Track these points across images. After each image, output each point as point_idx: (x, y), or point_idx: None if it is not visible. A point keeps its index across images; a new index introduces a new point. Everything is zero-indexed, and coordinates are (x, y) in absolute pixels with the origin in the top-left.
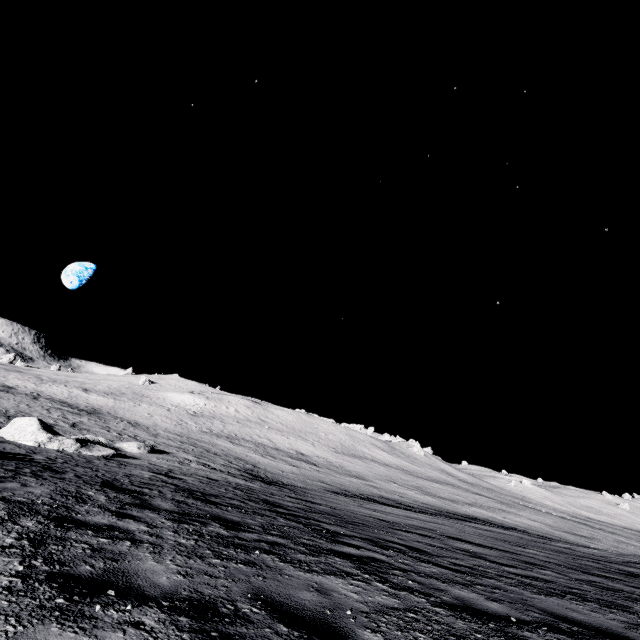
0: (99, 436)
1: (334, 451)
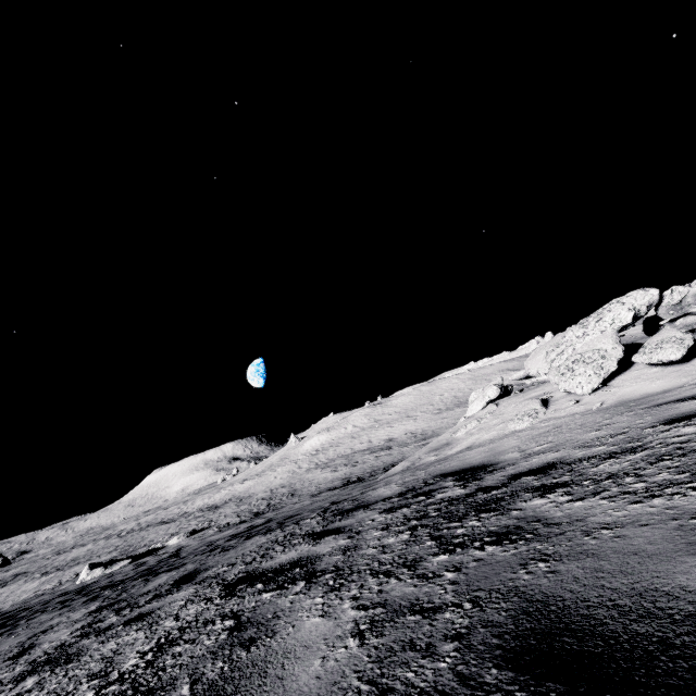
0: None
1: (436, 413)
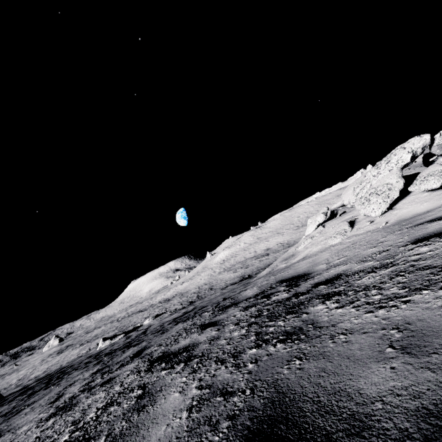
0: None
1: (295, 229)
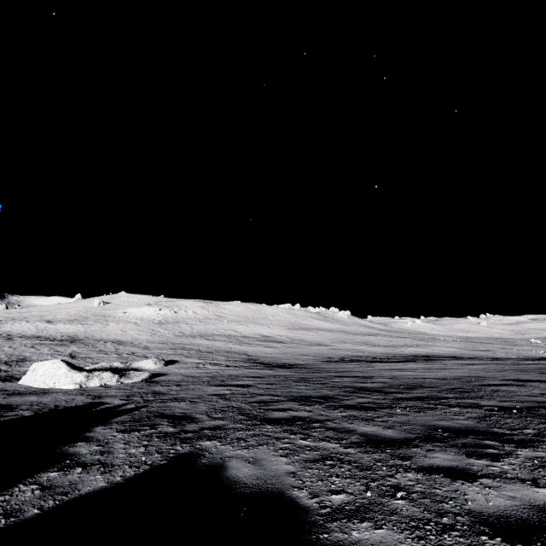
0: (105, 361)
1: (287, 328)
